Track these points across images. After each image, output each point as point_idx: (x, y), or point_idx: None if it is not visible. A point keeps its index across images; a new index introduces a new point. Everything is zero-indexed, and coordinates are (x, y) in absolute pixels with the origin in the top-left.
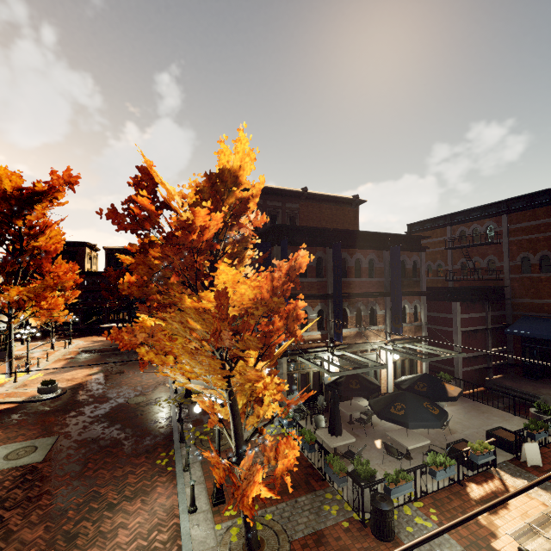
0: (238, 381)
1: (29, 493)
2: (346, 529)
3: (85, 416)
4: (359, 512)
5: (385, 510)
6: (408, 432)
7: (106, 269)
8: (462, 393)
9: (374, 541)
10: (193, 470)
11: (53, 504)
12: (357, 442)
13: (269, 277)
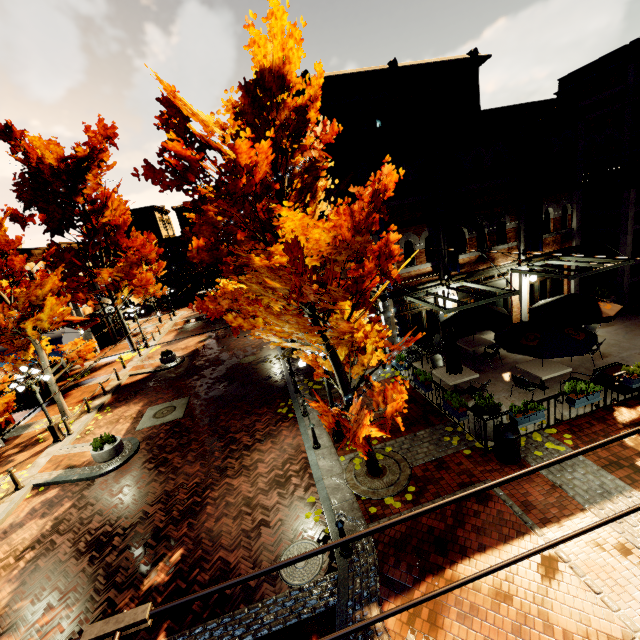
0: (332, 335)
1: (181, 441)
2: (468, 456)
3: (206, 378)
4: (482, 441)
5: (509, 438)
6: (544, 362)
7: (182, 232)
8: (626, 310)
9: (497, 464)
10: (312, 415)
11: (202, 448)
12: (481, 377)
13: (347, 212)
